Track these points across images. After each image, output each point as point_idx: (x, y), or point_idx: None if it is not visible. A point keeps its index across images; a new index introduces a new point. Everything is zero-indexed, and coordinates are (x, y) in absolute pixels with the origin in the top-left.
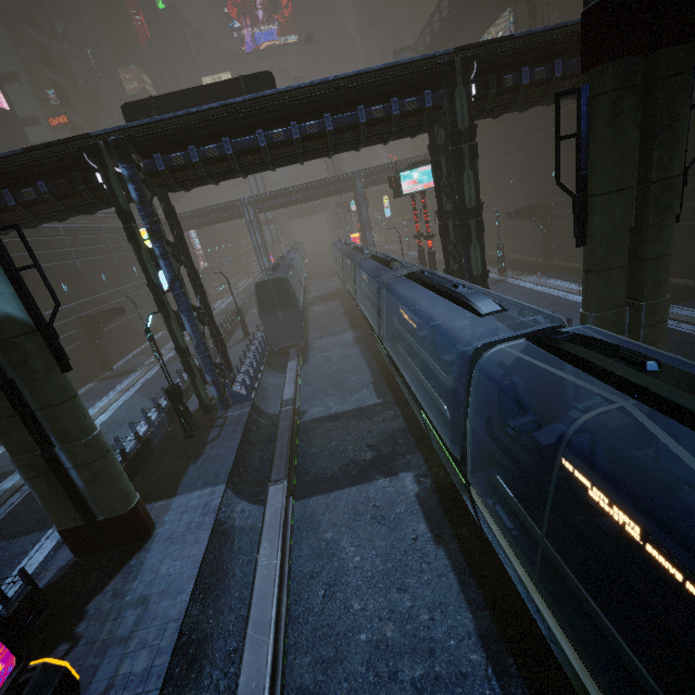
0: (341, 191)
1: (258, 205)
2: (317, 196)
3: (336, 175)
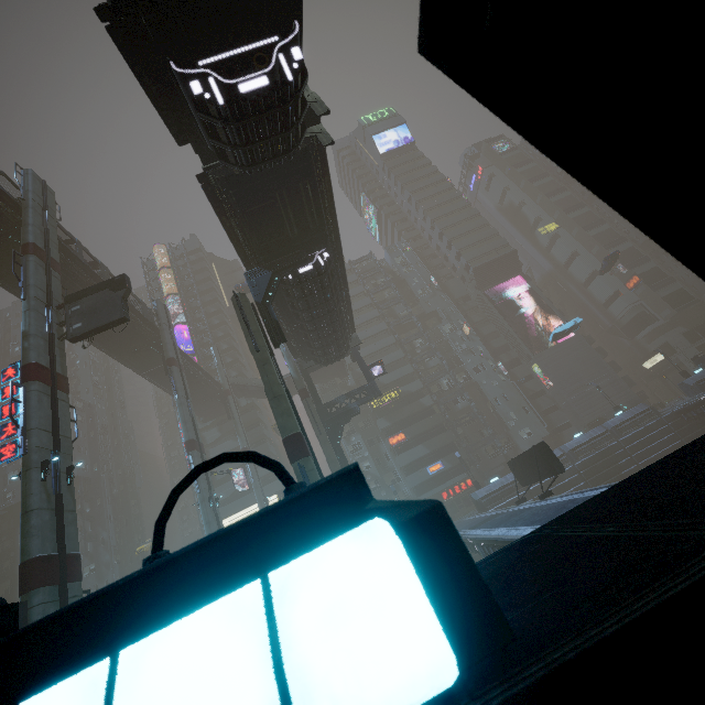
0: None
1: None
2: None
3: None
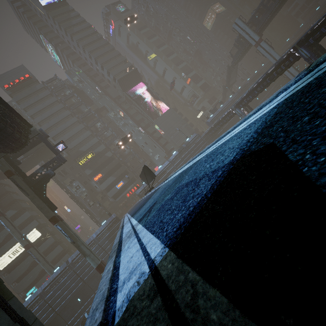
0: (289, 65)
1: (240, 106)
2: (271, 81)
3: (275, 63)
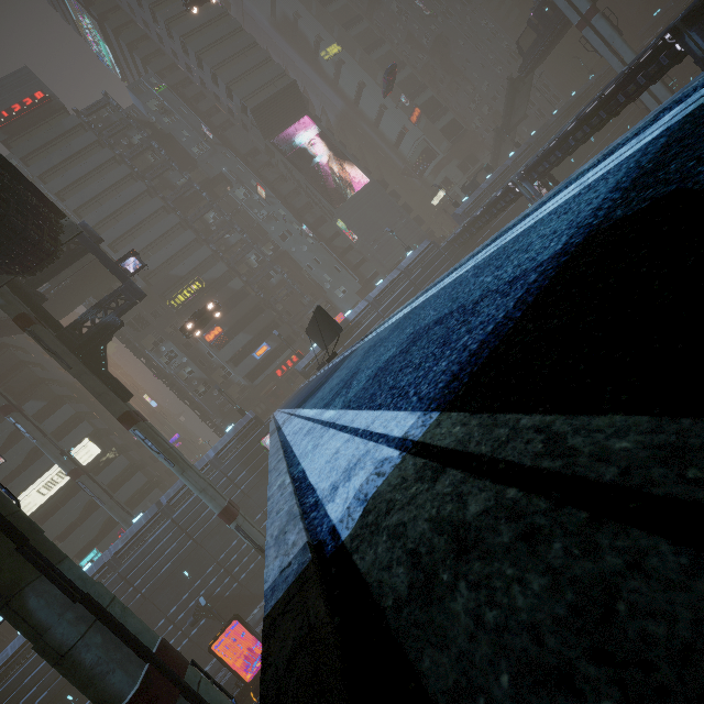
0: (658, 75)
1: (532, 176)
2: (610, 114)
3: (625, 69)
